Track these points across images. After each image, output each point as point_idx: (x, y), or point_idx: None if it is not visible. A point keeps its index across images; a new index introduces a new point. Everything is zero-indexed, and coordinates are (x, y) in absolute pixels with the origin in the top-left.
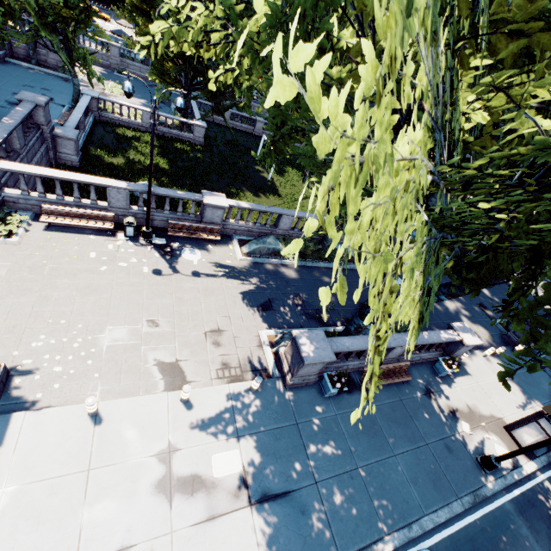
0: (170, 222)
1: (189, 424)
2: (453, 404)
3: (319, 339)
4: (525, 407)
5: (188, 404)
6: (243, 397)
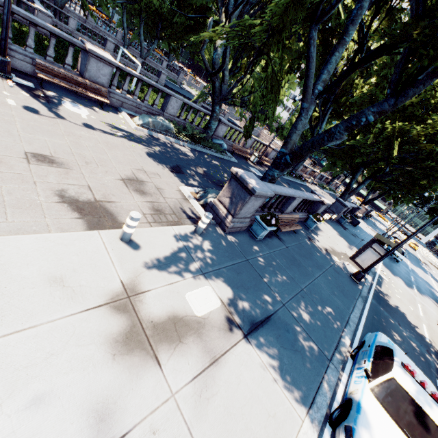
0: (39, 62)
1: (143, 265)
2: (324, 246)
3: (255, 178)
4: (350, 248)
5: (132, 243)
6: (191, 238)
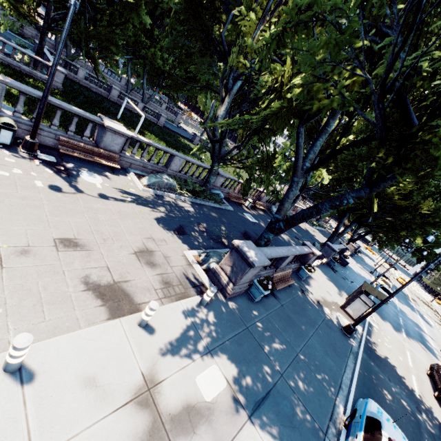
0: (62, 138)
1: (159, 350)
2: (316, 297)
3: (253, 248)
4: (341, 294)
5: (148, 328)
6: (197, 311)
